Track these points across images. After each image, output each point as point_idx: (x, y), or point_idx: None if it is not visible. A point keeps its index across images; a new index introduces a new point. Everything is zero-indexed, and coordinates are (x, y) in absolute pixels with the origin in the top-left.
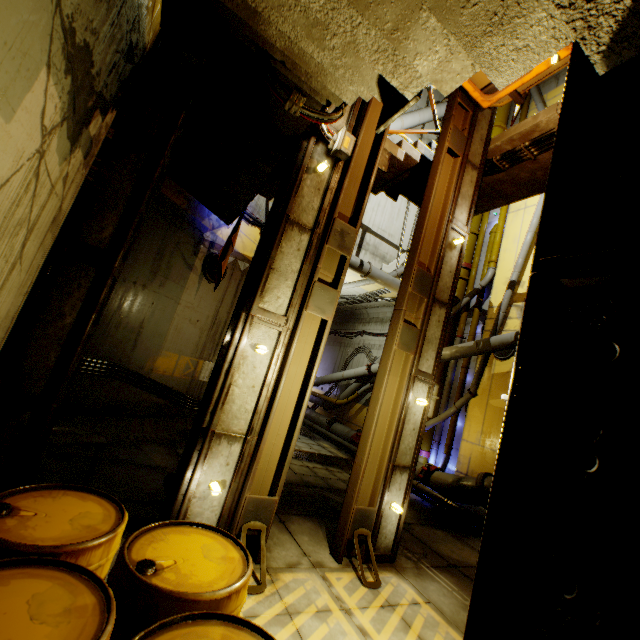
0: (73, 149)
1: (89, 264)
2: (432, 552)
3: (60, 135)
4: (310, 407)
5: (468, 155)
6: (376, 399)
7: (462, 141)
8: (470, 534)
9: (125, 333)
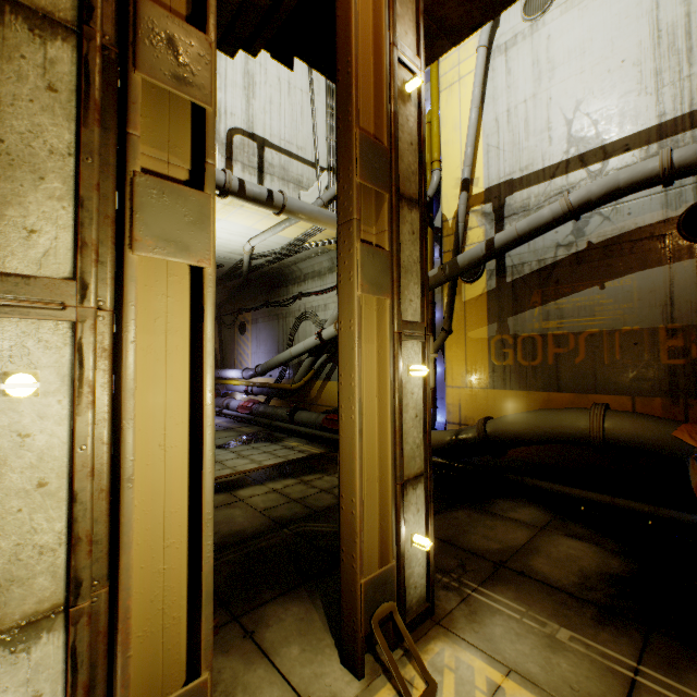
0: None
1: None
2: (468, 555)
3: None
4: (263, 401)
5: None
6: (349, 393)
7: None
8: (490, 497)
9: None
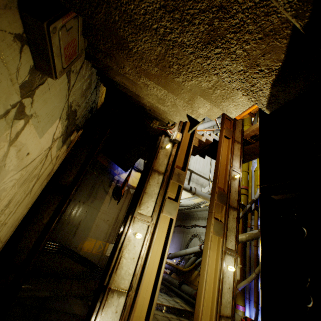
0: (63, 145)
1: (60, 193)
2: None
3: (59, 141)
4: (168, 273)
5: (234, 138)
6: (204, 266)
7: (230, 132)
8: None
9: (70, 227)
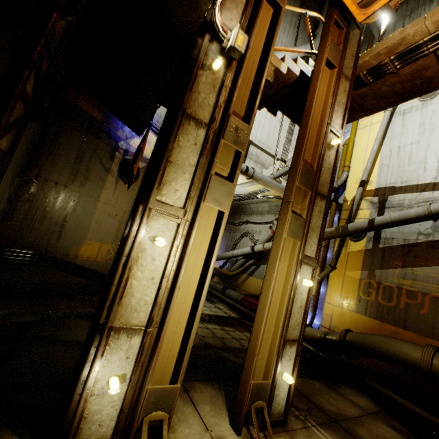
0: None
1: None
2: (314, 407)
3: None
4: None
5: (342, 67)
6: (269, 282)
7: (338, 54)
8: (339, 381)
9: (49, 226)
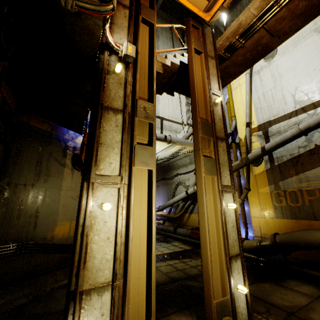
0: None
1: None
2: (271, 306)
3: None
4: (162, 223)
5: (207, 51)
6: (202, 214)
7: (201, 44)
8: (283, 278)
9: (26, 220)
